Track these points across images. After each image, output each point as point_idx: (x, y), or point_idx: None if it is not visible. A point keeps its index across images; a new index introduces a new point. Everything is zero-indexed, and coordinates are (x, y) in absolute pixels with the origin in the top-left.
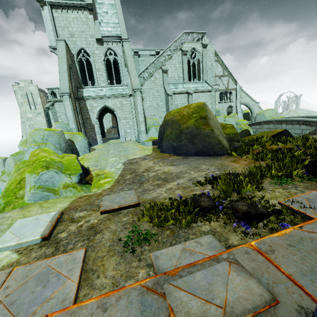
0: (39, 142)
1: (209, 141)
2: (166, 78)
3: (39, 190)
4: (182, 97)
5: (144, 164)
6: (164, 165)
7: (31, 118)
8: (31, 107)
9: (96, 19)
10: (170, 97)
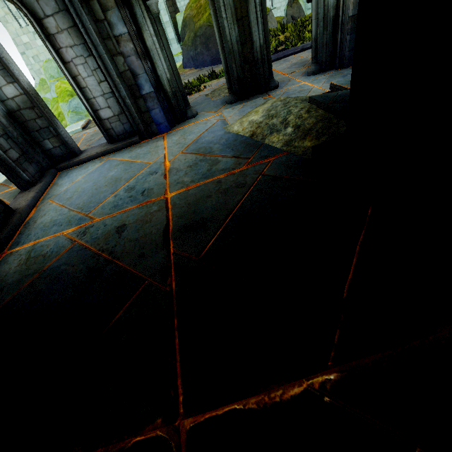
0: (57, 77)
1: None
2: None
3: (74, 115)
4: None
5: None
6: None
7: (29, 43)
8: (19, 22)
9: None
10: None
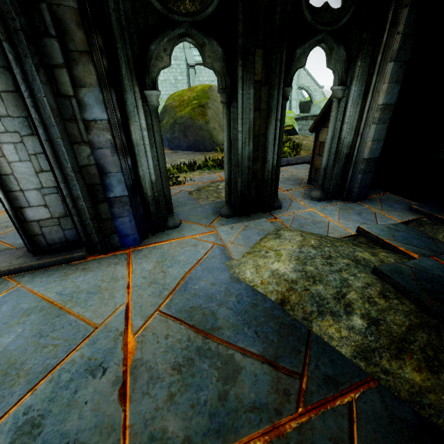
0: None
1: (202, 135)
2: None
3: None
4: (210, 71)
5: None
6: None
7: None
8: None
9: None
10: (191, 70)
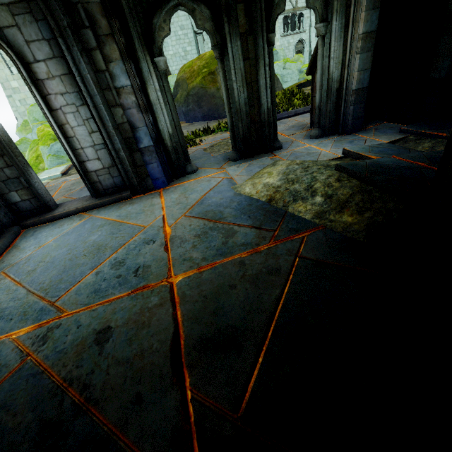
0: (41, 120)
1: (215, 103)
2: None
3: (55, 159)
4: None
5: None
6: None
7: (18, 88)
8: (11, 70)
9: None
10: (199, 37)
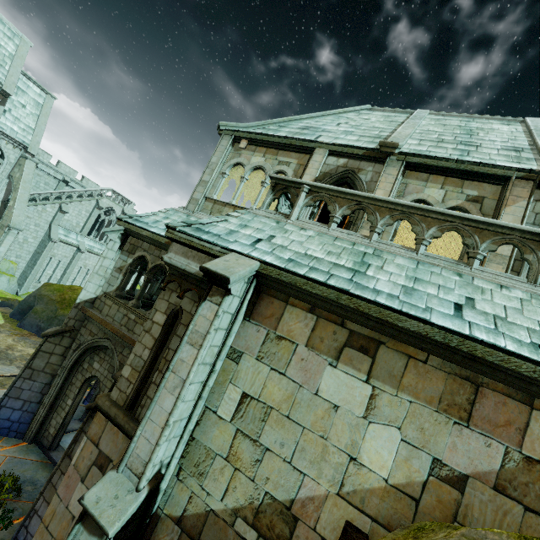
0: None
1: None
2: (61, 218)
3: None
4: (68, 249)
5: (4, 340)
6: (27, 346)
7: None
8: None
9: (2, 104)
10: (52, 243)
